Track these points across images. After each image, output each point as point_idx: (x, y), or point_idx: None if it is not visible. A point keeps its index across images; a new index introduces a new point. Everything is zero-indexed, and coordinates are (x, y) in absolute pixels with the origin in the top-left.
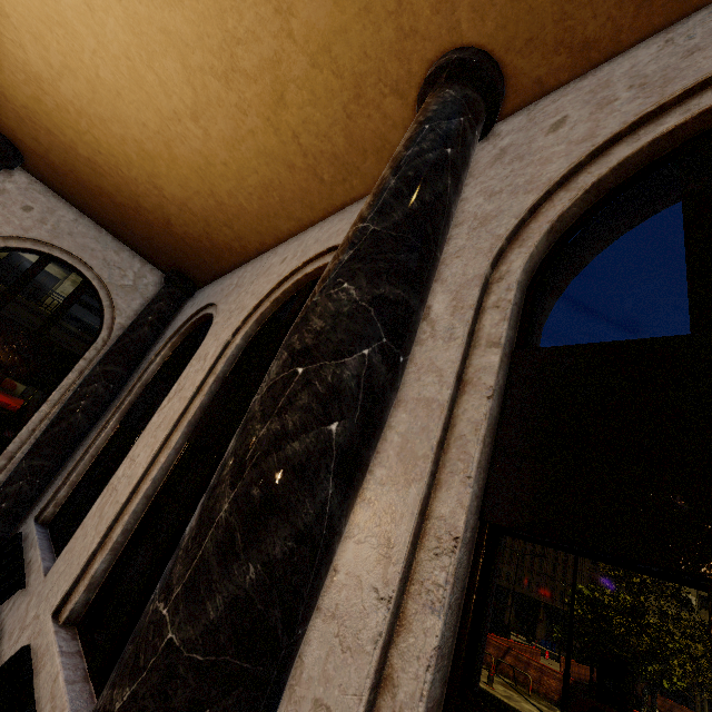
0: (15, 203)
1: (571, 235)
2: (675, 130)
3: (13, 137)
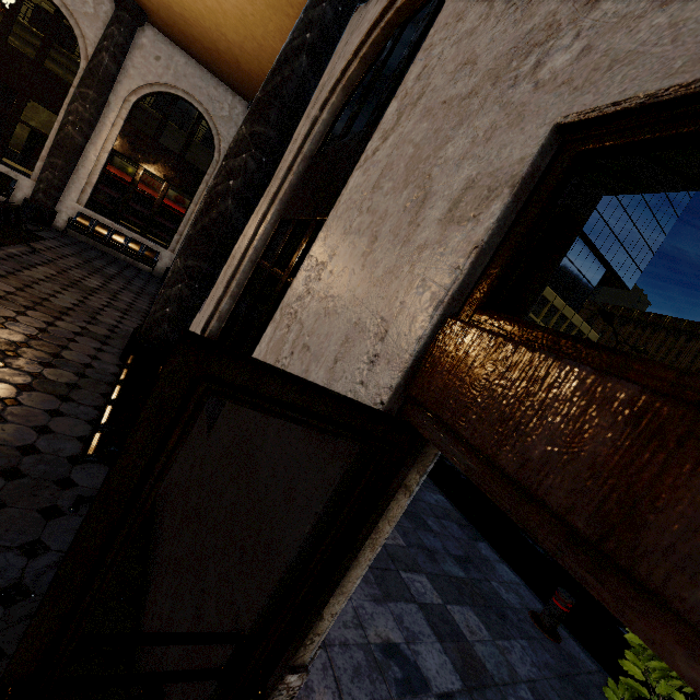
0: (150, 55)
1: (355, 89)
2: (389, 22)
3: (138, 0)
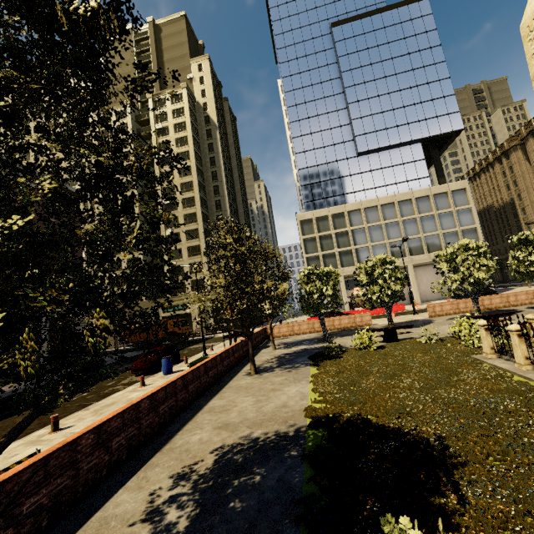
0: None
1: None
2: None
3: None
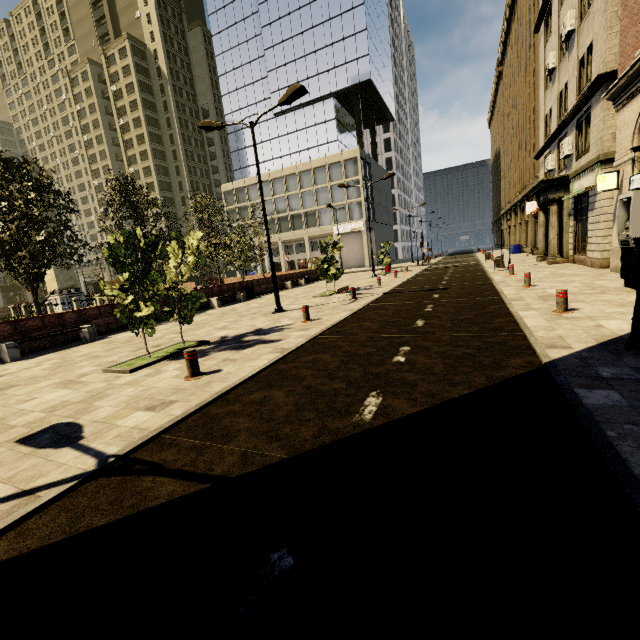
0: None
1: None
2: None
3: None
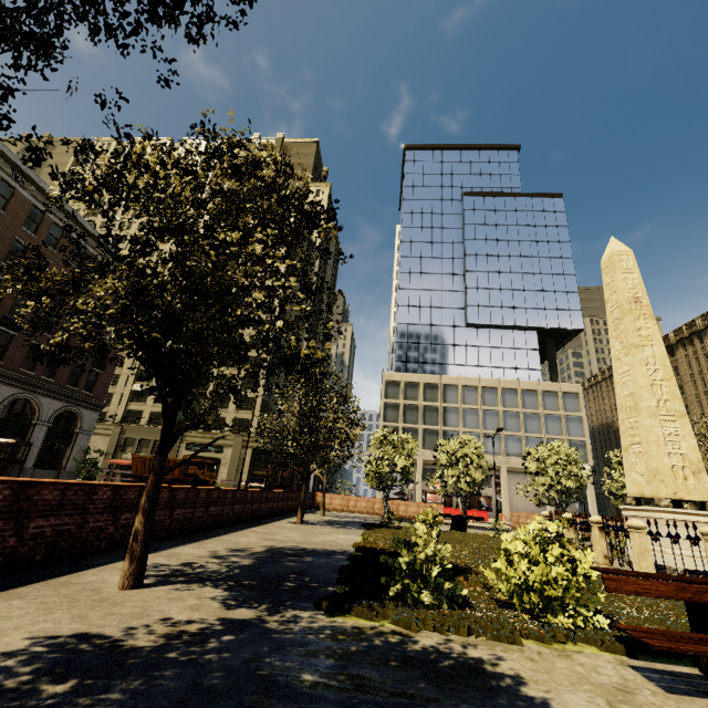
0: None
1: None
2: None
3: None
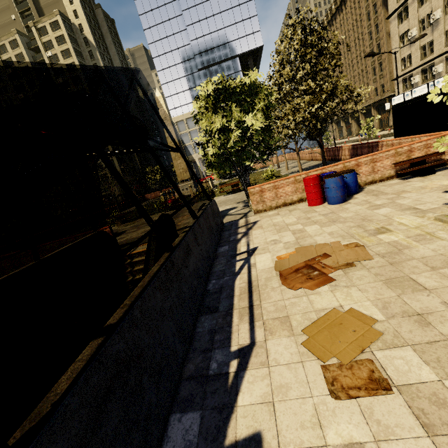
0: None
1: None
2: None
3: None
